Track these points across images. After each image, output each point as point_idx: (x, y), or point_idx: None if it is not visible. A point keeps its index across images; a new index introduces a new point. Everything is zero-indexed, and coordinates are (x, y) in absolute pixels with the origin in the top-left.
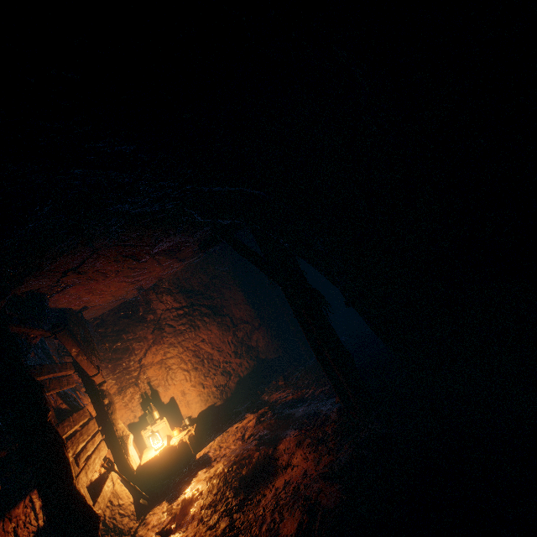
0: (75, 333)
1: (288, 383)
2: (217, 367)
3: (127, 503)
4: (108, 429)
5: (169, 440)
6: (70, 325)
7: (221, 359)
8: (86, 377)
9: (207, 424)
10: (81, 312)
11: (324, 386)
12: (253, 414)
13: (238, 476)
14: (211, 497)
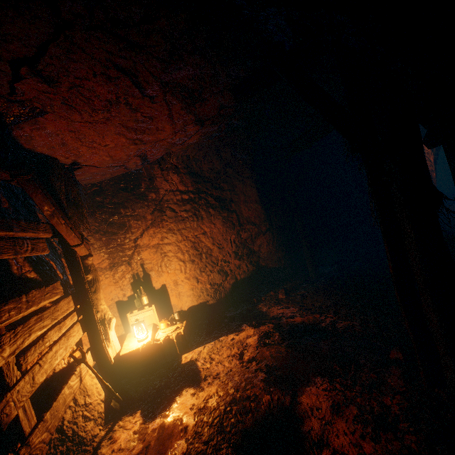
0: (56, 189)
1: (290, 299)
2: (215, 264)
3: (95, 402)
4: (87, 310)
5: (155, 329)
6: (52, 179)
7: (219, 257)
8: (66, 245)
9: (196, 321)
10: (72, 169)
11: (349, 319)
12: (253, 329)
13: (240, 426)
14: (199, 444)
